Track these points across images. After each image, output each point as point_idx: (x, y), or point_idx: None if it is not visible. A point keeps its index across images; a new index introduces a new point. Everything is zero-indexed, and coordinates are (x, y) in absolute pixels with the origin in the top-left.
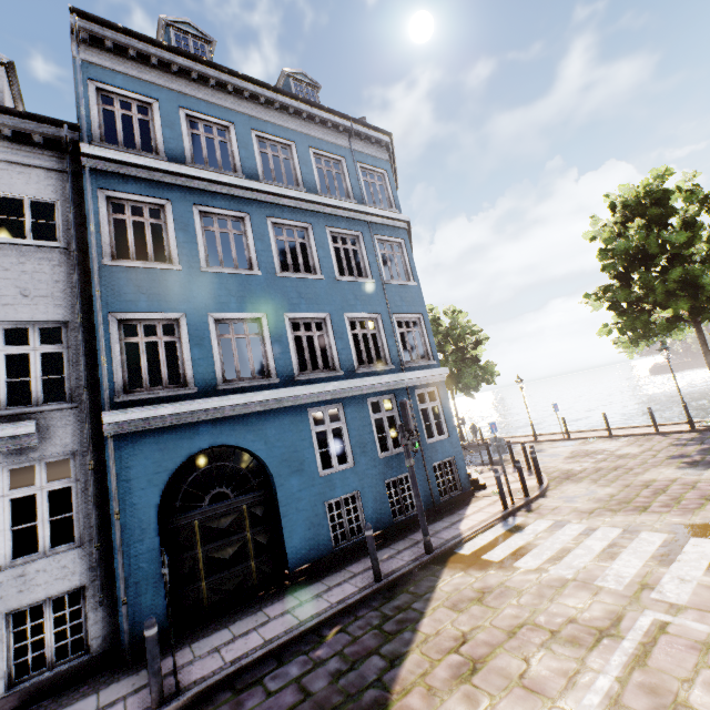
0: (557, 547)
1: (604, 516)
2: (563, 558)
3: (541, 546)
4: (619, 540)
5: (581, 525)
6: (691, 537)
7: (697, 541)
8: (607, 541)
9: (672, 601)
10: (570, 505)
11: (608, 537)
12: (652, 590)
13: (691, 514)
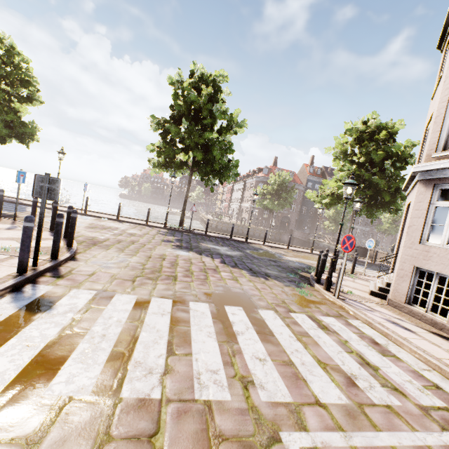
0: (116, 333)
1: (148, 285)
2: (132, 354)
3: (92, 334)
4: (178, 314)
5: (132, 296)
6: (225, 305)
7: (231, 310)
8: (169, 317)
9: (284, 400)
10: (109, 271)
11: (166, 310)
12: (256, 387)
13: (207, 283)
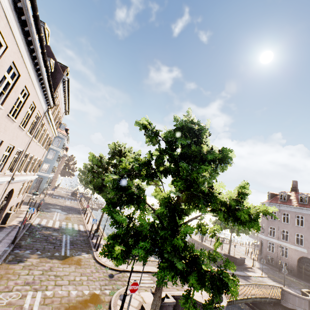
0: None
1: None
2: None
3: None
4: None
5: None
6: None
7: None
8: None
9: None
10: None
11: None
12: None
13: None
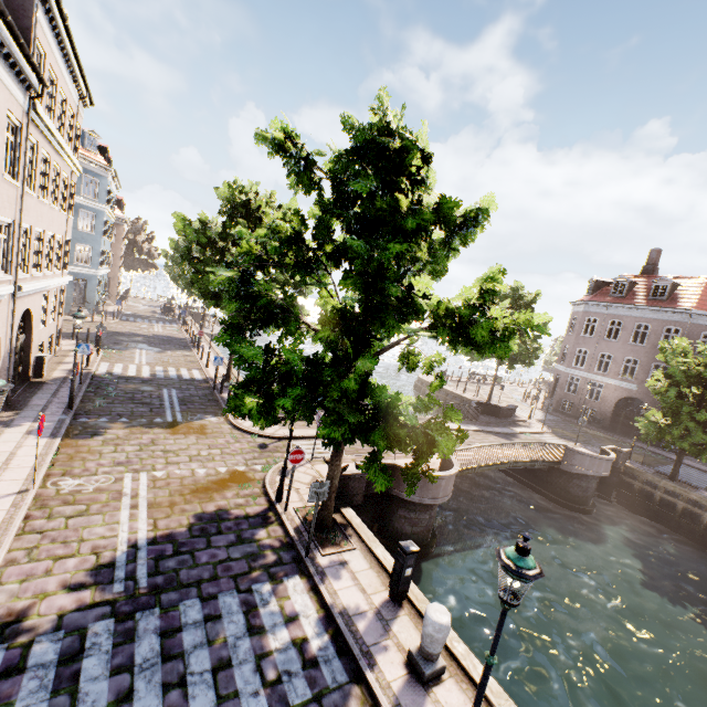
0: None
1: None
2: None
3: None
4: None
5: None
6: None
7: None
8: None
9: None
10: None
11: None
12: None
13: None
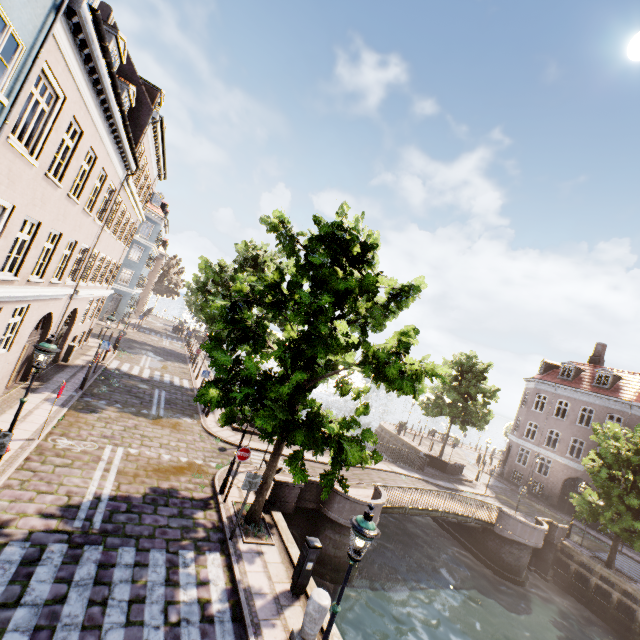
0: None
1: None
2: None
3: None
4: None
5: None
6: None
7: None
8: None
9: None
10: None
11: None
12: None
13: None
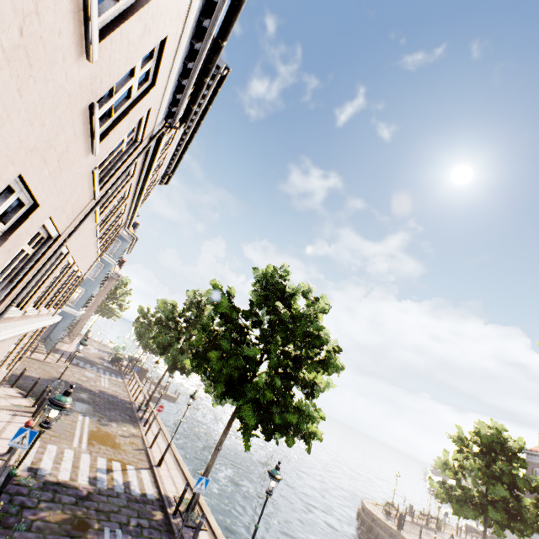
0: None
1: None
2: None
3: None
4: None
5: None
6: None
7: None
8: None
9: None
10: None
11: None
12: None
13: None
